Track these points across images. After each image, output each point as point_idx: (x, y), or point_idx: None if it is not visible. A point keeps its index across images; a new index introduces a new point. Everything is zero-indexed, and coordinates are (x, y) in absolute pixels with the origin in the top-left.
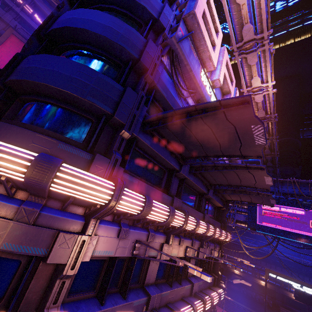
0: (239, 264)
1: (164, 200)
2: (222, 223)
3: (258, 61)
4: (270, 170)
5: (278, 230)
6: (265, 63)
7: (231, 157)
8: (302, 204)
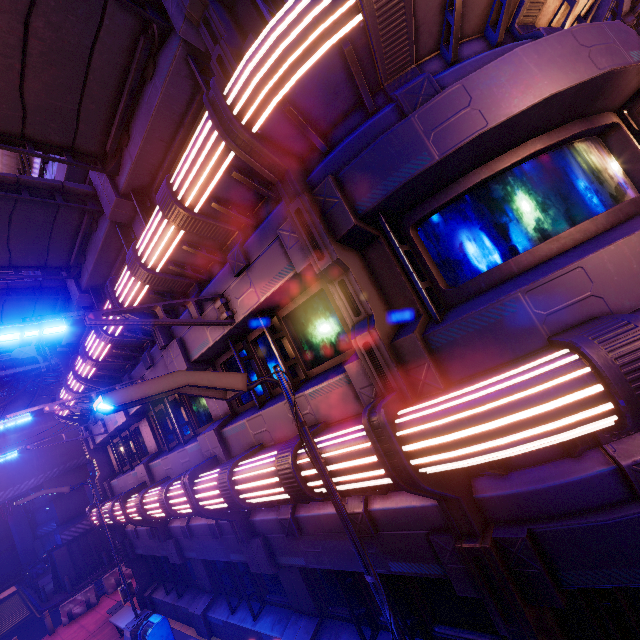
0: None
1: None
2: None
3: None
4: None
5: None
6: None
7: None
8: None
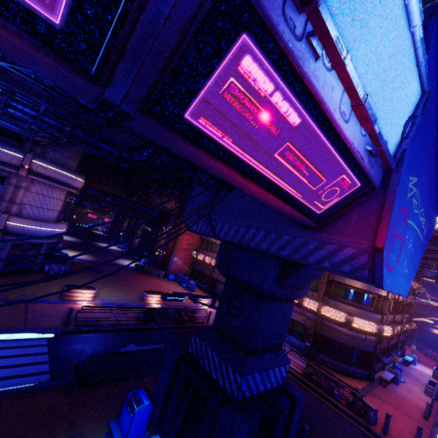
0: None
1: None
2: (416, 280)
3: None
4: None
5: None
6: None
7: None
8: None
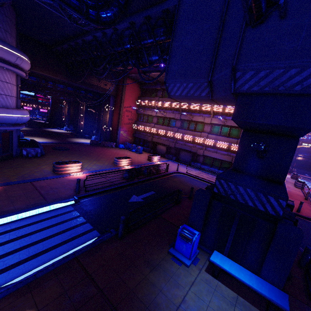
0: None
1: None
2: None
3: None
4: None
5: None
6: None
7: None
8: None
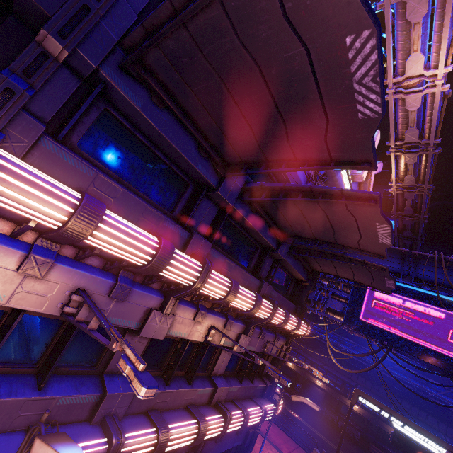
0: (325, 373)
1: (166, 231)
2: (297, 306)
3: (428, 17)
4: (407, 244)
5: (391, 336)
6: (441, 21)
7: (311, 165)
8: (444, 302)
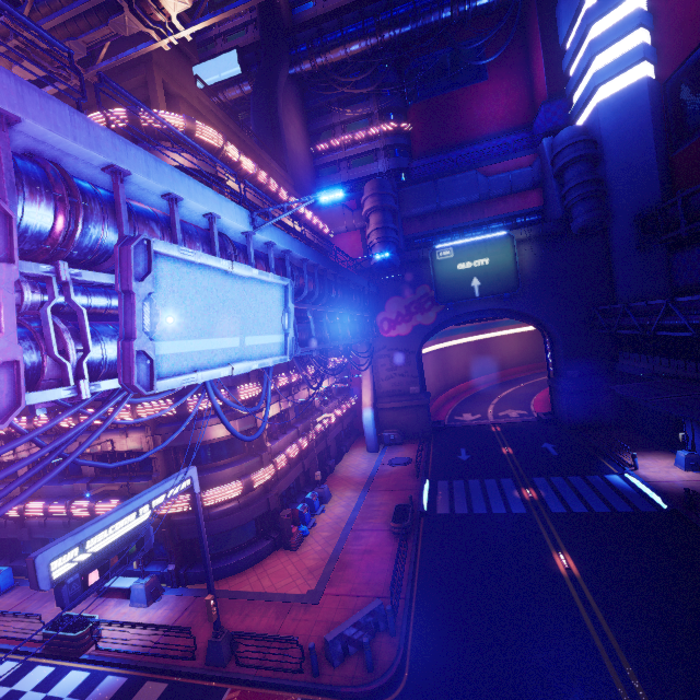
0: None
1: None
2: None
3: None
4: None
5: None
6: None
7: None
8: None
